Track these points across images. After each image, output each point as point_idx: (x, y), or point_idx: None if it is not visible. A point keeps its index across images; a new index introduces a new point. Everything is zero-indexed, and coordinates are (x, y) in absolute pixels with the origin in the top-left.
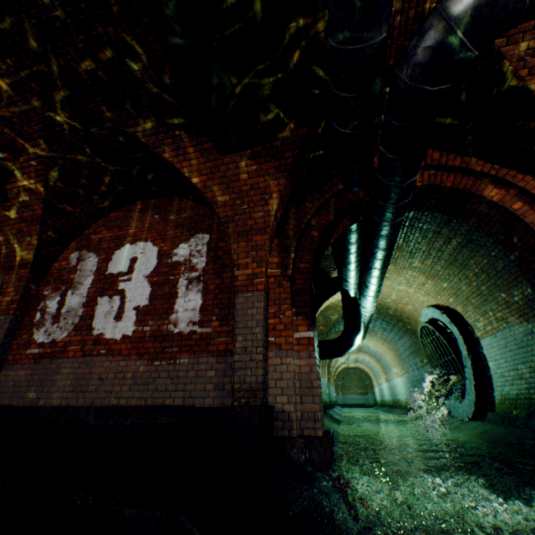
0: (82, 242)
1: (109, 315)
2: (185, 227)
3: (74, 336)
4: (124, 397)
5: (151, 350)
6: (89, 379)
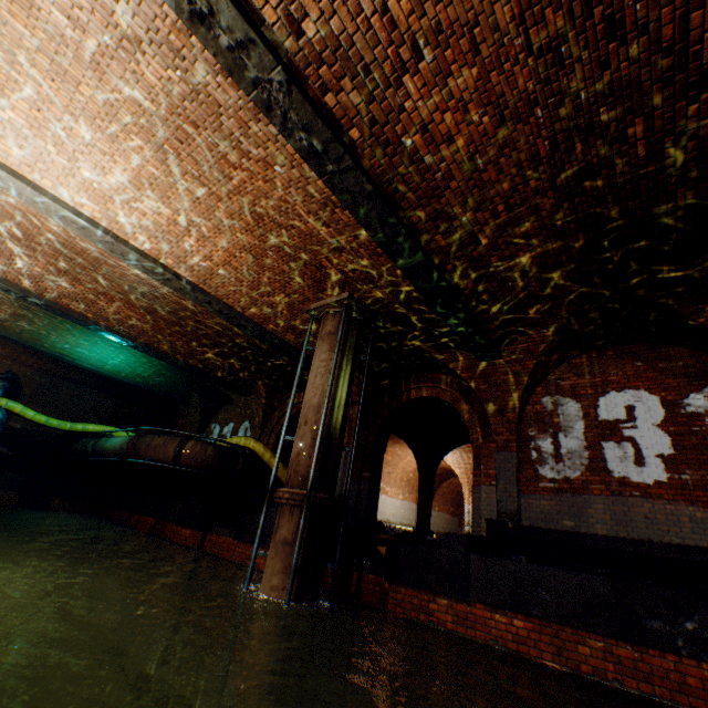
0: (548, 387)
1: (624, 460)
2: (688, 376)
3: (589, 476)
4: (687, 538)
5: (702, 498)
6: (630, 516)
